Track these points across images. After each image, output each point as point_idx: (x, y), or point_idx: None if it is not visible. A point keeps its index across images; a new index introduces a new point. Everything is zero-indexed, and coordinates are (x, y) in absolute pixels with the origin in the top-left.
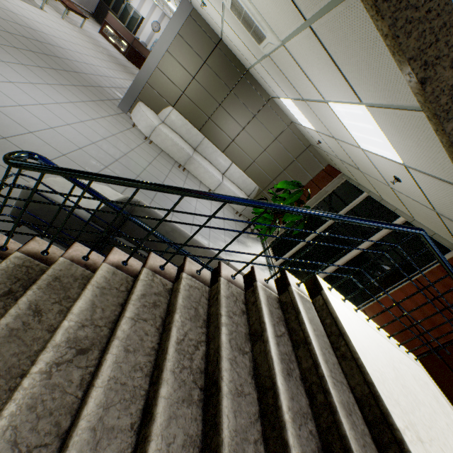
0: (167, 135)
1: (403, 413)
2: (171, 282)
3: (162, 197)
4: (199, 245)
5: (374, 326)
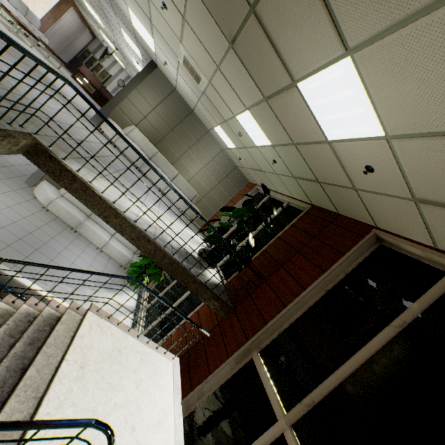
0: (62, 206)
1: (84, 359)
2: None
3: (39, 254)
4: (26, 288)
5: (135, 334)
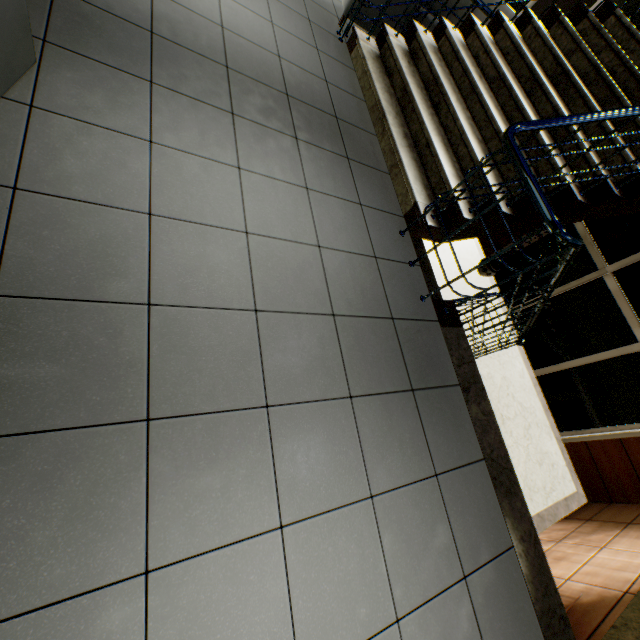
0: None
1: None
2: (491, 38)
3: None
4: (496, 1)
5: None
